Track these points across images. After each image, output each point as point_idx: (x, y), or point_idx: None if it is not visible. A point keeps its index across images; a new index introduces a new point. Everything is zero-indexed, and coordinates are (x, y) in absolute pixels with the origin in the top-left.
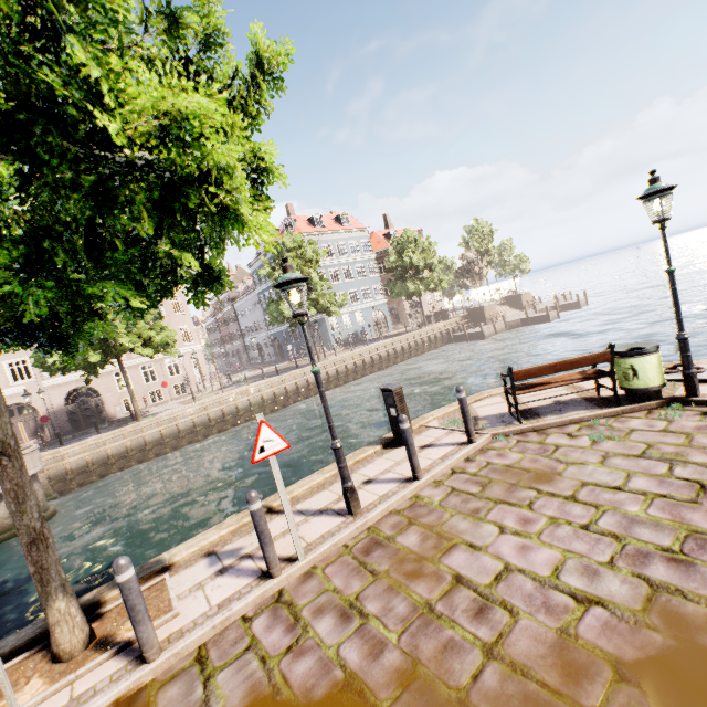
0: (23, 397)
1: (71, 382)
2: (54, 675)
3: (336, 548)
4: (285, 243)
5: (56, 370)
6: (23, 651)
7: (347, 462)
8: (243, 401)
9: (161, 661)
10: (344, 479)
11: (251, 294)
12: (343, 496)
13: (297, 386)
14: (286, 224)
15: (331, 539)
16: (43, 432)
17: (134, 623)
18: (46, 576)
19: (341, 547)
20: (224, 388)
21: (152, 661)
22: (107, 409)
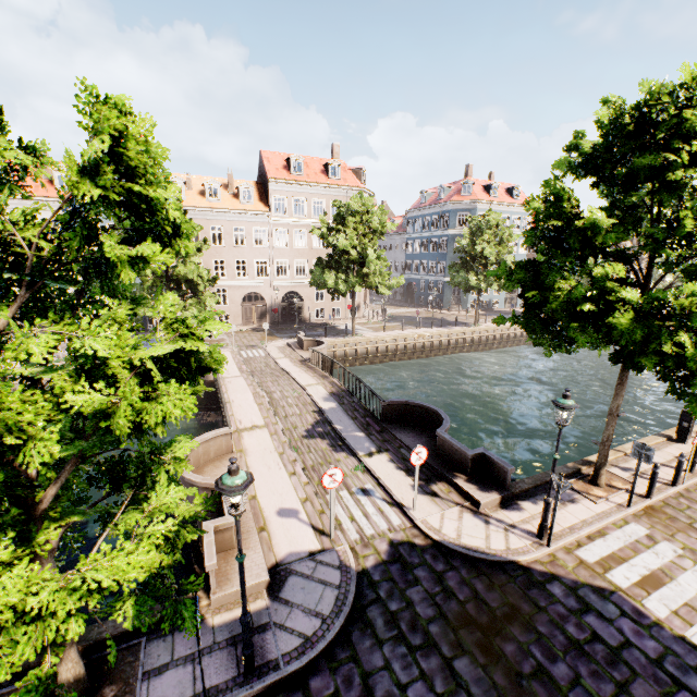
0: (294, 298)
1: (288, 286)
2: (603, 490)
3: (691, 484)
4: (489, 221)
5: (322, 287)
6: (564, 477)
7: (651, 442)
8: (419, 342)
9: (654, 500)
10: (694, 457)
11: (397, 235)
12: (669, 461)
13: (457, 341)
14: (465, 187)
15: (690, 480)
16: (264, 317)
17: (653, 485)
18: (606, 457)
19: (694, 485)
20: (388, 322)
21: (651, 499)
22: (305, 313)
